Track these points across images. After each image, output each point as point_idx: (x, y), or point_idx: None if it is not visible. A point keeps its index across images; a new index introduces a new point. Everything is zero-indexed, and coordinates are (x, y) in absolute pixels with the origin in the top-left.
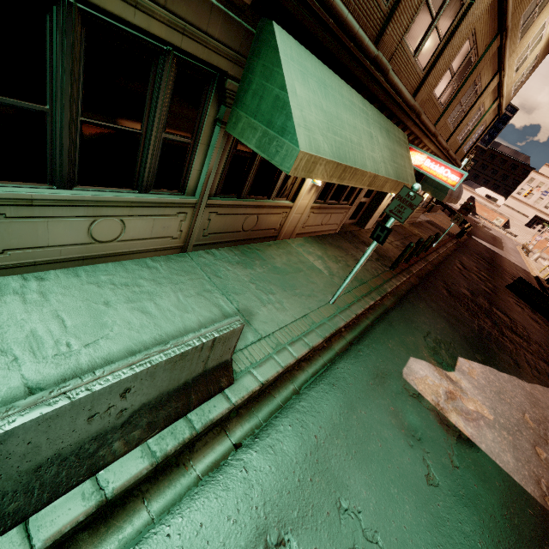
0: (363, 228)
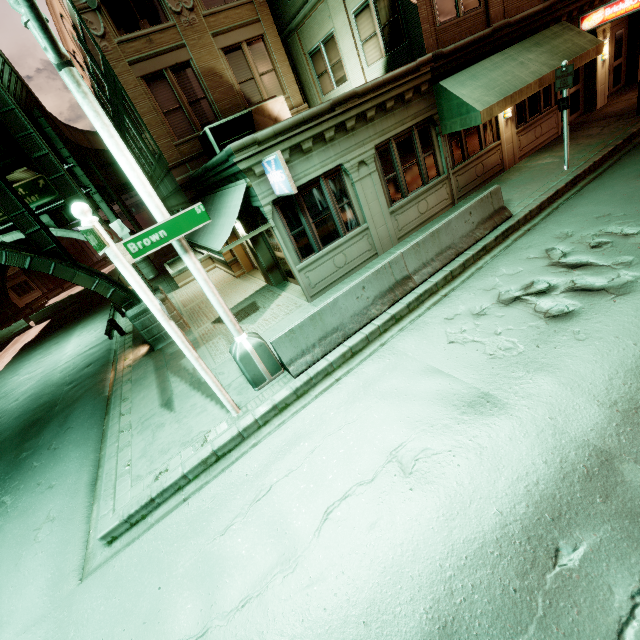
0: (594, 111)
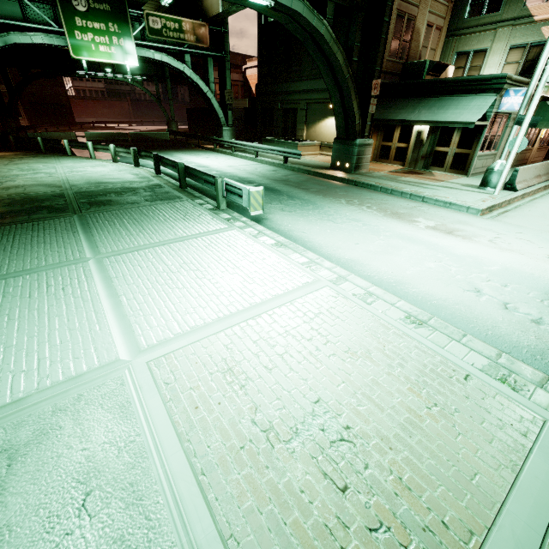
0: None
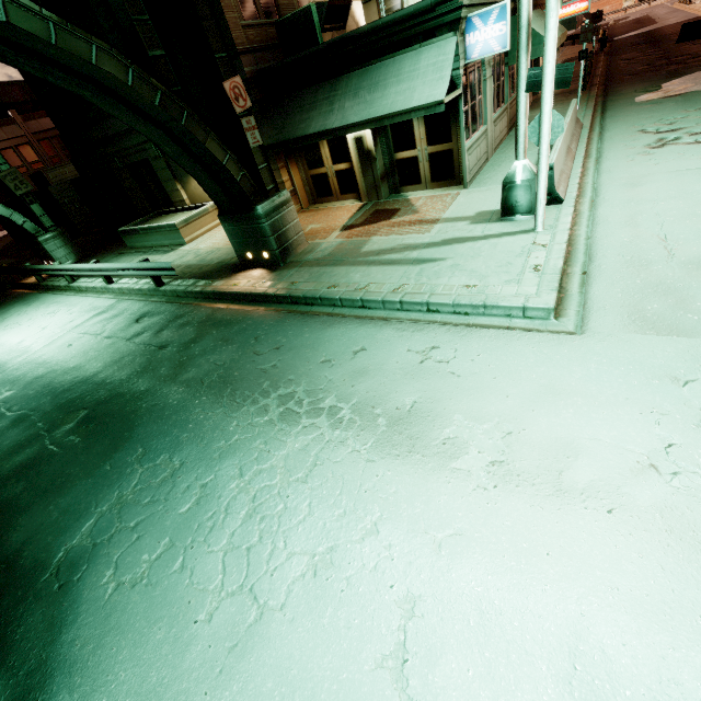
0: (537, 95)
